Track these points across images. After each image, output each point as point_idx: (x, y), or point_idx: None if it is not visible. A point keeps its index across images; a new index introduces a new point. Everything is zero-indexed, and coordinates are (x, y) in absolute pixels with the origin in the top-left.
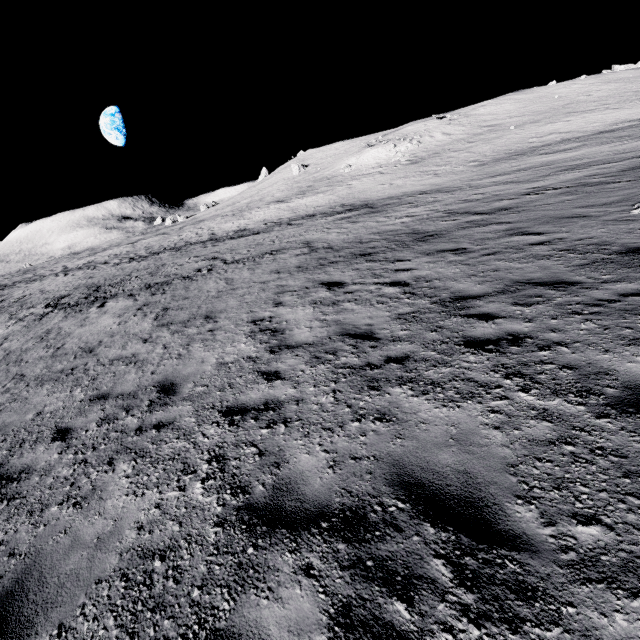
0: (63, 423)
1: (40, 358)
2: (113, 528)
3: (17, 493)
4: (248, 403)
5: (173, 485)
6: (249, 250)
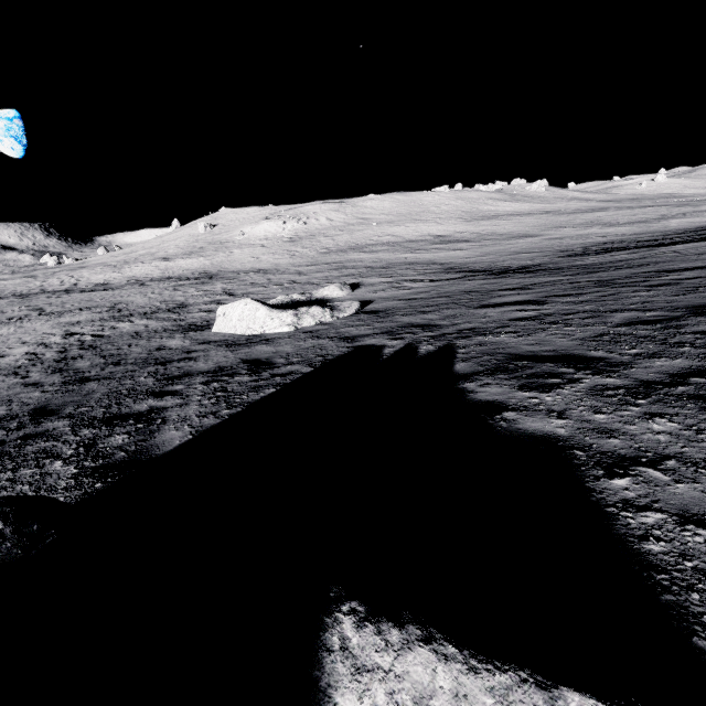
0: None
1: None
2: None
3: None
4: None
5: None
6: (74, 305)
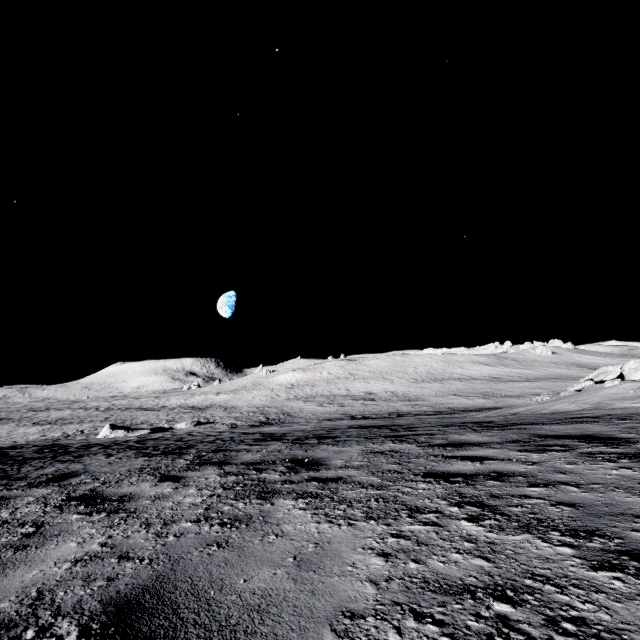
0: None
1: (1, 434)
2: None
3: None
4: (11, 441)
5: None
6: (122, 417)
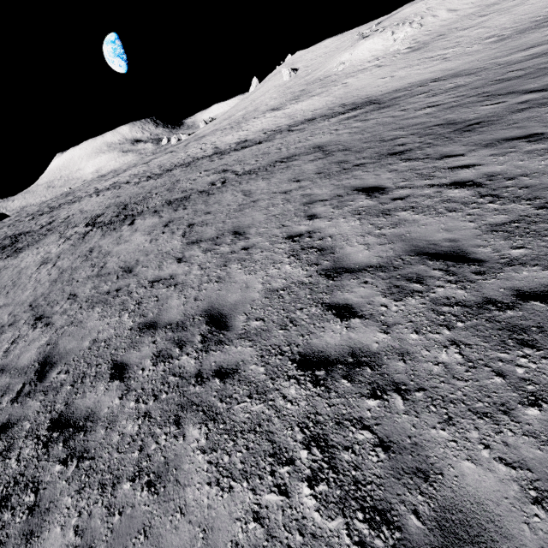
0: (118, 356)
1: (88, 277)
2: (204, 546)
3: (85, 450)
4: (327, 351)
5: (268, 481)
6: (257, 160)
